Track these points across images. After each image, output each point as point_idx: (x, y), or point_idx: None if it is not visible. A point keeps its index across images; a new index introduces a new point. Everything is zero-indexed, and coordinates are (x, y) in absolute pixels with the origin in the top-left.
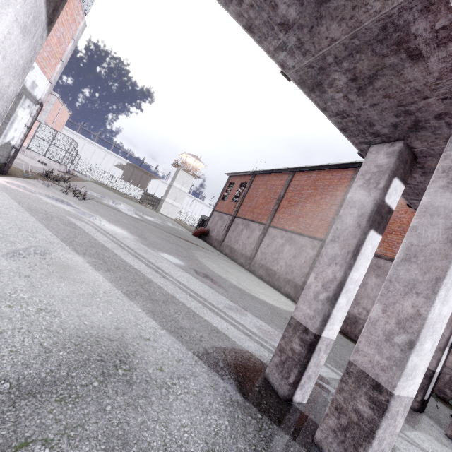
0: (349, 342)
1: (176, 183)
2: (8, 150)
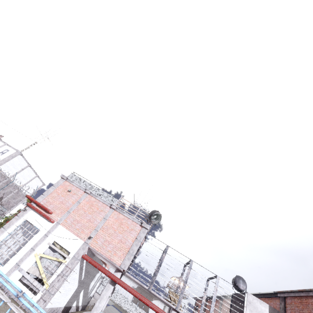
0: None
1: None
2: (89, 299)
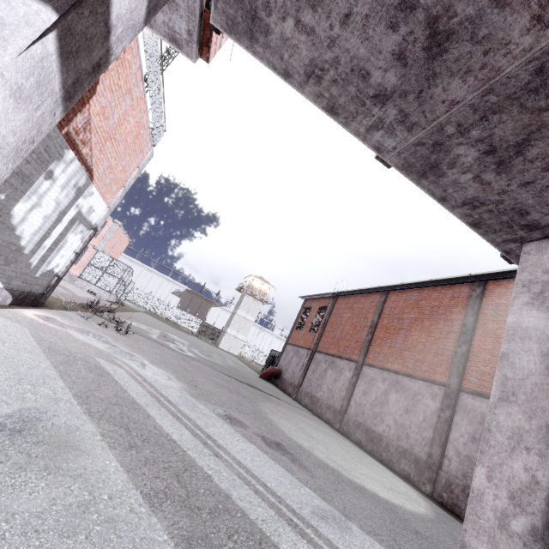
0: None
1: (240, 311)
2: (50, 279)
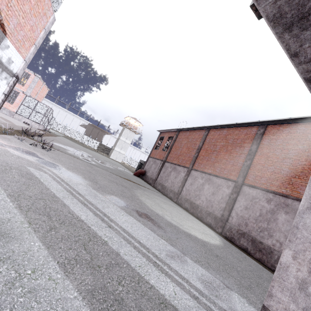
0: (270, 274)
1: (122, 137)
2: None
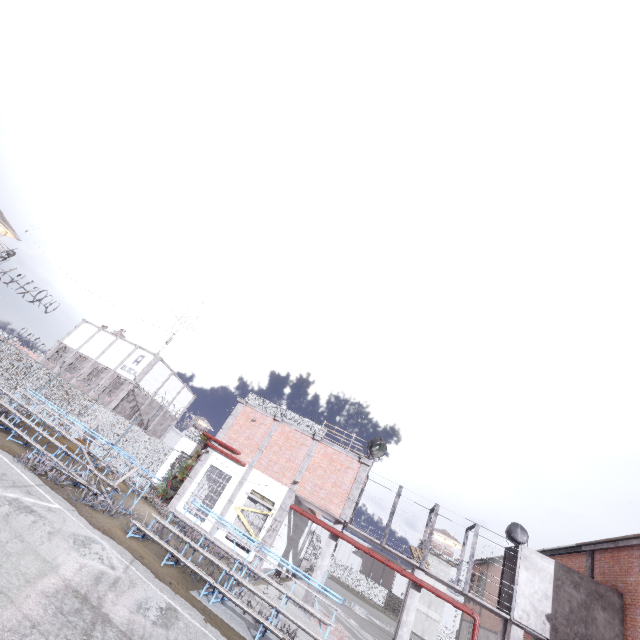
0: None
1: (426, 576)
2: (299, 562)
